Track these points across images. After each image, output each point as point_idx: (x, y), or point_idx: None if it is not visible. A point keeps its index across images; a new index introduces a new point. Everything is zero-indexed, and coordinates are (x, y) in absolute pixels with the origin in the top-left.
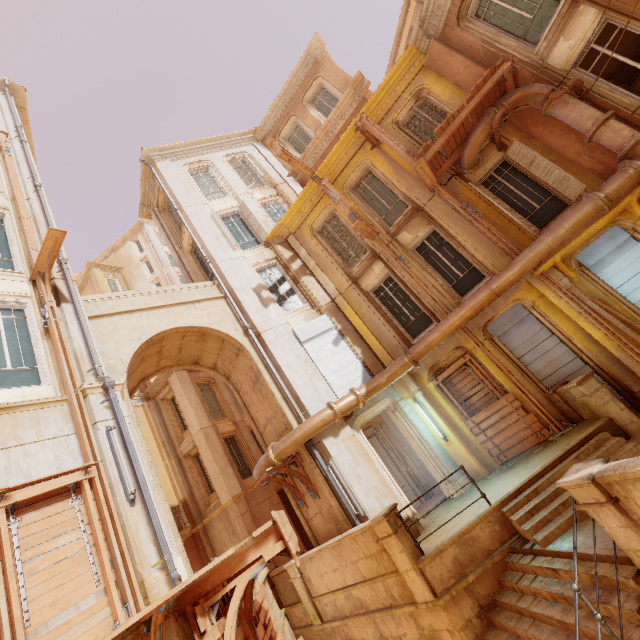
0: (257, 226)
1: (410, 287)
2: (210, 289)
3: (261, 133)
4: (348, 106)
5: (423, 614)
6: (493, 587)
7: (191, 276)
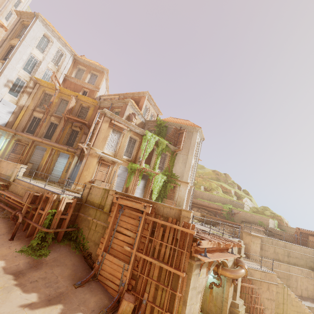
0: (36, 71)
1: (39, 125)
2: None
3: (77, 58)
4: (92, 87)
5: None
6: None
7: (1, 48)
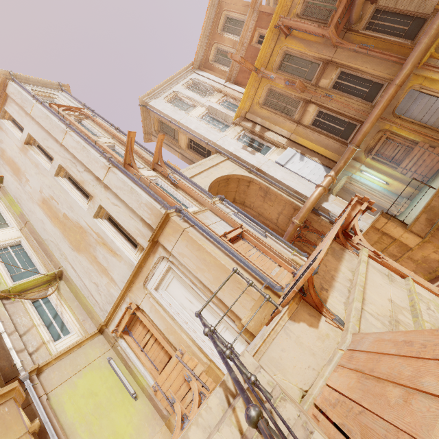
0: (224, 116)
1: (337, 110)
2: (218, 157)
3: (196, 63)
4: (251, 21)
5: (416, 253)
6: None
7: (193, 161)
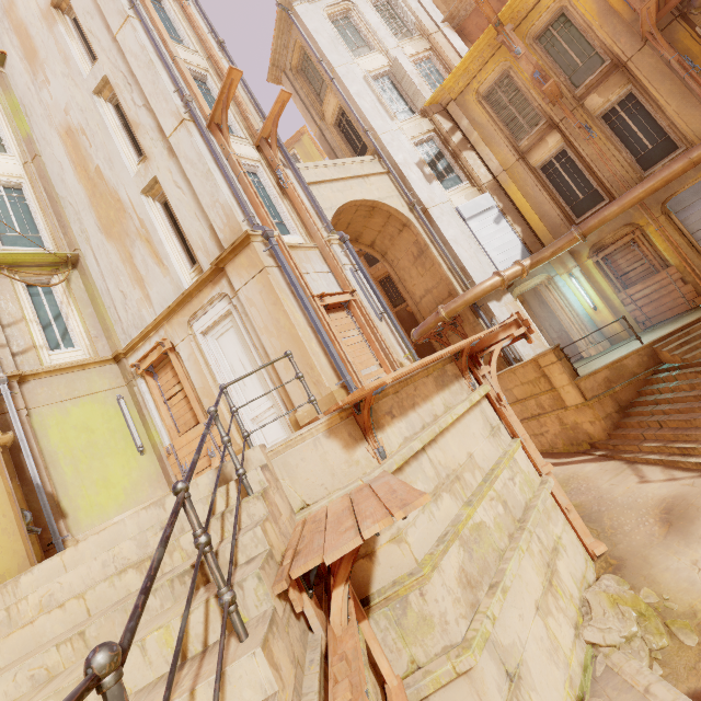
0: (413, 91)
1: (588, 161)
2: (373, 164)
3: None
4: None
5: (569, 415)
6: (633, 396)
7: (336, 153)
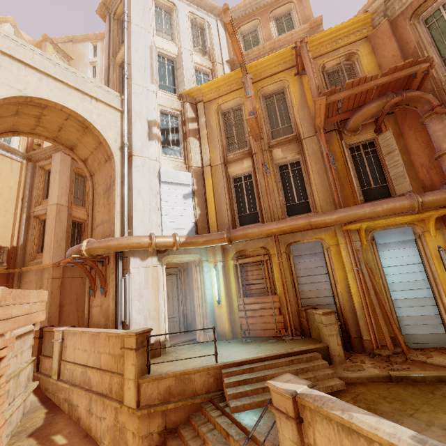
0: (181, 79)
1: (259, 189)
2: (114, 98)
3: None
4: (298, 38)
5: (124, 413)
6: (183, 418)
7: (109, 84)
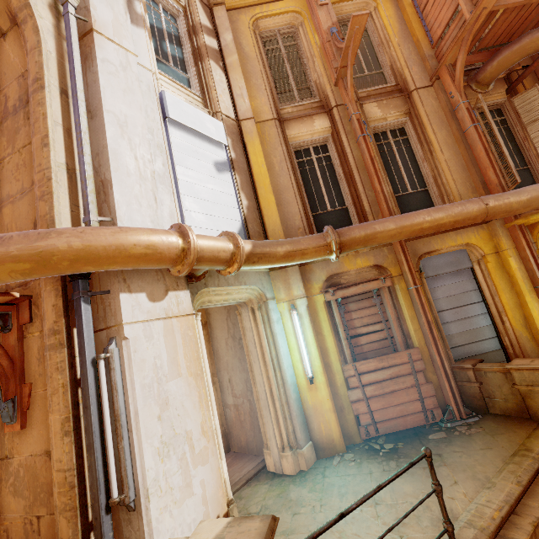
0: None
1: (353, 166)
2: None
3: None
4: None
5: None
6: None
7: None
